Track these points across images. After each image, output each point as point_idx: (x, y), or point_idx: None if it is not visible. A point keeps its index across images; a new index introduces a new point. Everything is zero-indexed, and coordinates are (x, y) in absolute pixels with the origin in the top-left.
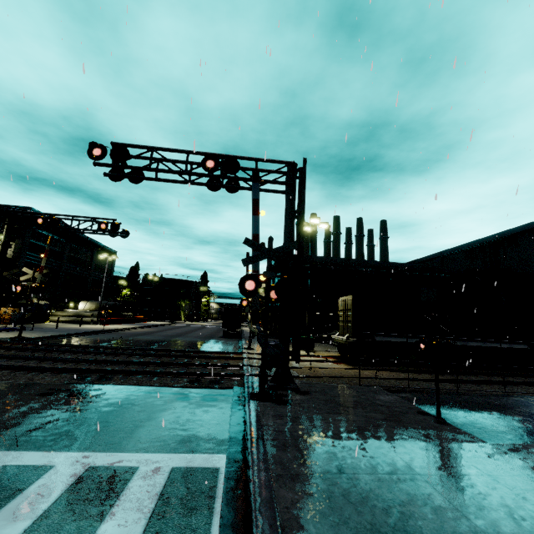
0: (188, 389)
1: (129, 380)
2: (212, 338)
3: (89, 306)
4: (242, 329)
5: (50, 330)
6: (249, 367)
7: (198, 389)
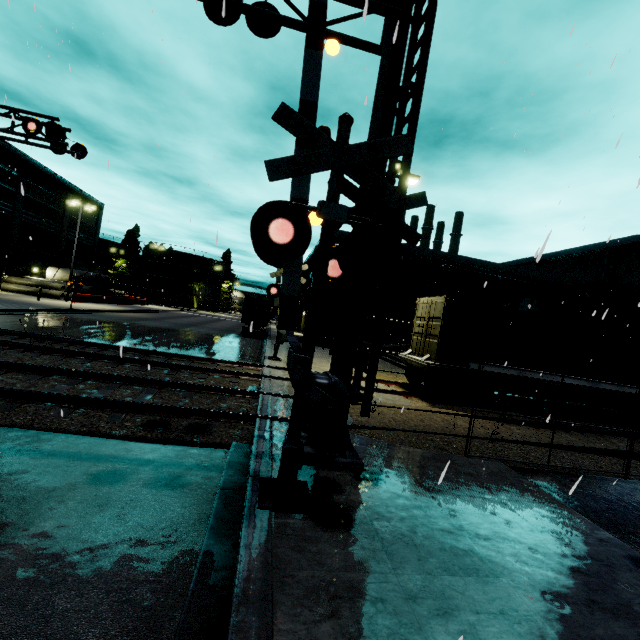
0: (137, 444)
1: (18, 412)
2: (226, 336)
3: (61, 275)
4: (269, 328)
5: None
6: (268, 397)
7: (157, 444)
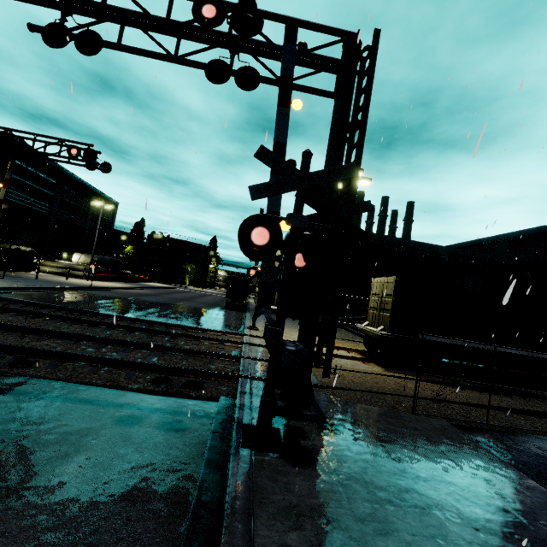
0: (148, 395)
1: (61, 369)
2: (212, 308)
3: (84, 259)
4: (248, 302)
5: (24, 281)
6: (248, 360)
7: (162, 396)
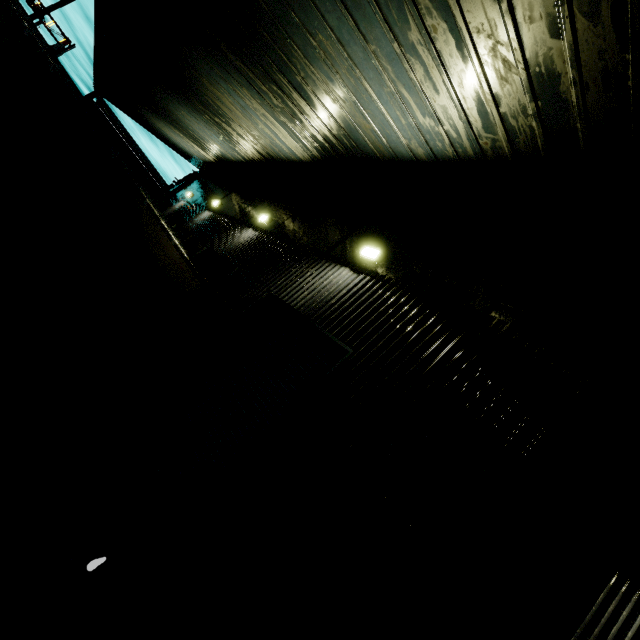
0: None
1: None
2: None
3: None
4: None
5: None
6: None
7: None
